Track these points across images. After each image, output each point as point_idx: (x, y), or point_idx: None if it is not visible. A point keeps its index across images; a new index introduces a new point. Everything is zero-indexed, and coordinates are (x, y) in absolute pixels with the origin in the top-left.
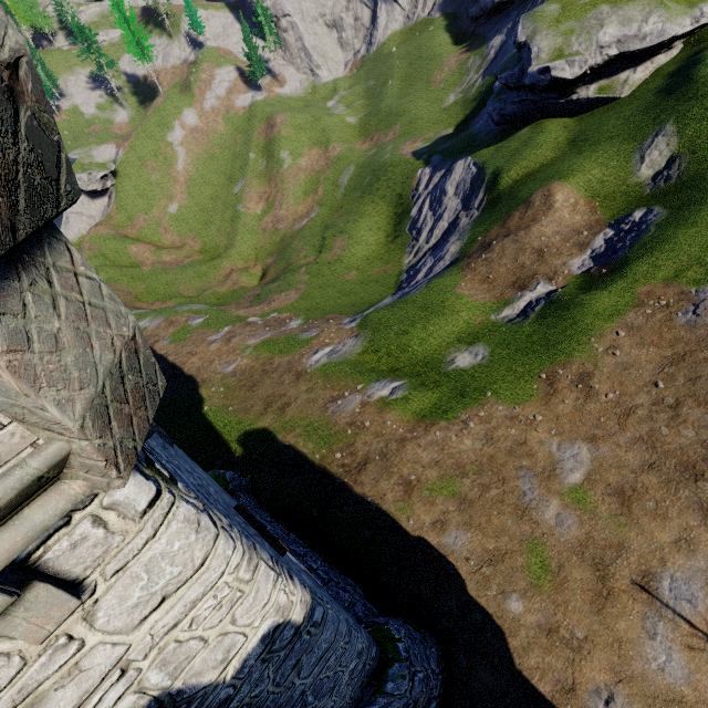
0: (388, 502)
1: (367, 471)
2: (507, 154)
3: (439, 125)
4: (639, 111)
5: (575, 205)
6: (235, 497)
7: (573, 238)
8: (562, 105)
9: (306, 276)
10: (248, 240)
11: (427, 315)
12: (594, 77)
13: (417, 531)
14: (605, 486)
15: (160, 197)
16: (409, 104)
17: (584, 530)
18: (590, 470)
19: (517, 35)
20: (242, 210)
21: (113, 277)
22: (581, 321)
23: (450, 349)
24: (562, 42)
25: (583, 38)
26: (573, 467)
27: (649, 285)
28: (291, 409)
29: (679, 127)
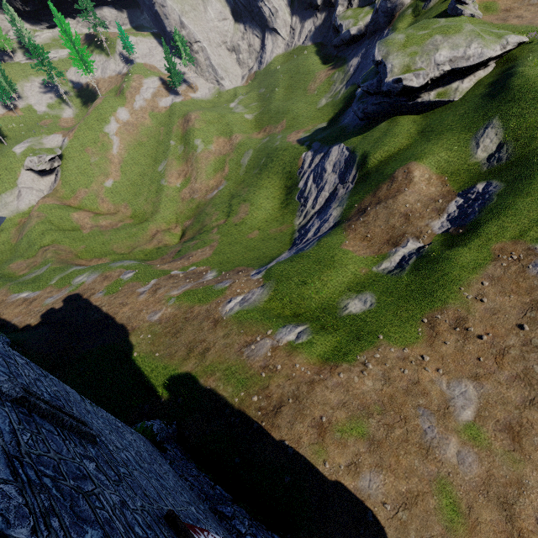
0: (304, 446)
1: (283, 414)
2: (371, 141)
3: (316, 120)
4: (471, 110)
5: (429, 179)
6: (162, 450)
7: (431, 205)
8: (410, 106)
9: (218, 235)
10: (170, 207)
11: (321, 268)
12: (433, 86)
13: (334, 475)
14: (495, 422)
15: (98, 174)
16: (292, 105)
17: (484, 467)
18: (479, 407)
19: (374, 56)
20: (165, 184)
21: (57, 239)
22: (450, 273)
23: (342, 296)
24: (409, 61)
25: (424, 58)
26: (464, 404)
27: (501, 243)
28: (211, 354)
29: (504, 122)
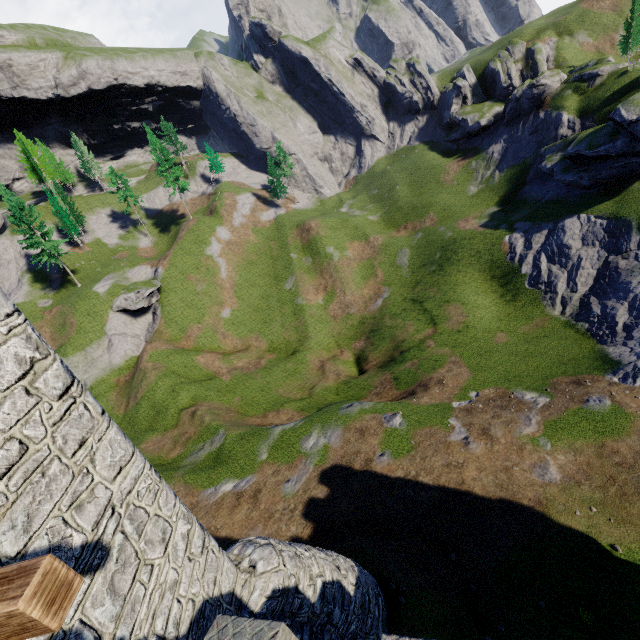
0: None
1: None
2: None
3: (478, 207)
4: None
5: None
6: None
7: None
8: None
9: (444, 347)
10: (321, 329)
11: None
12: None
13: None
14: None
15: (210, 304)
16: (433, 198)
17: None
18: None
19: (623, 117)
20: (304, 303)
21: (198, 394)
22: None
23: None
24: None
25: None
26: None
27: None
28: None
29: None
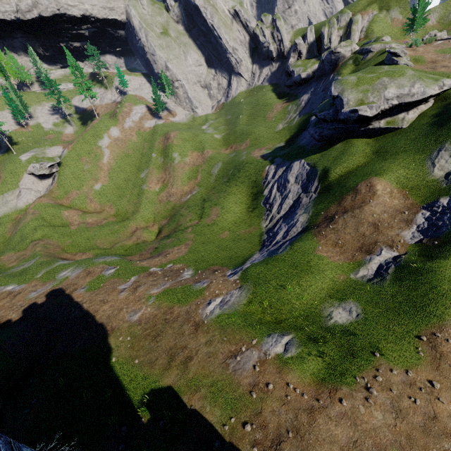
0: None
1: None
2: (330, 158)
3: (275, 141)
4: (421, 135)
5: (391, 192)
6: None
7: (398, 216)
8: (362, 131)
9: (192, 234)
10: (149, 208)
11: (298, 273)
12: (382, 116)
13: None
14: None
15: (89, 179)
16: (254, 129)
17: None
18: None
19: (331, 92)
20: (146, 188)
21: (47, 234)
22: (439, 286)
23: (324, 303)
24: (362, 96)
25: (375, 94)
26: None
27: None
28: (193, 364)
29: None
